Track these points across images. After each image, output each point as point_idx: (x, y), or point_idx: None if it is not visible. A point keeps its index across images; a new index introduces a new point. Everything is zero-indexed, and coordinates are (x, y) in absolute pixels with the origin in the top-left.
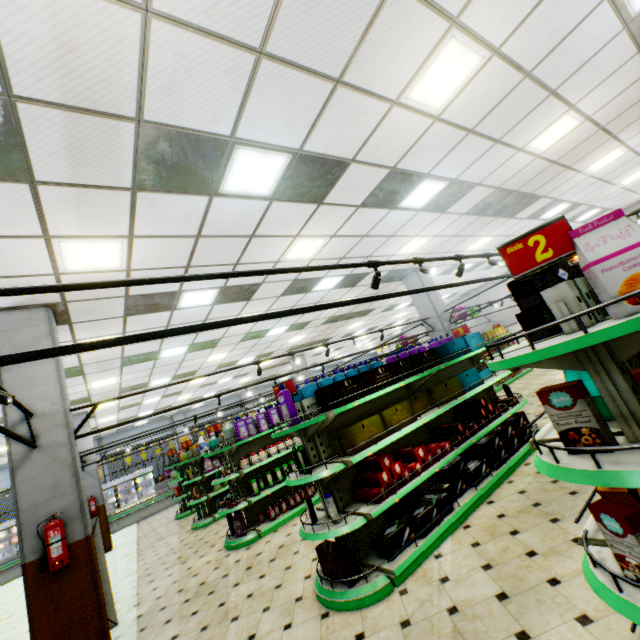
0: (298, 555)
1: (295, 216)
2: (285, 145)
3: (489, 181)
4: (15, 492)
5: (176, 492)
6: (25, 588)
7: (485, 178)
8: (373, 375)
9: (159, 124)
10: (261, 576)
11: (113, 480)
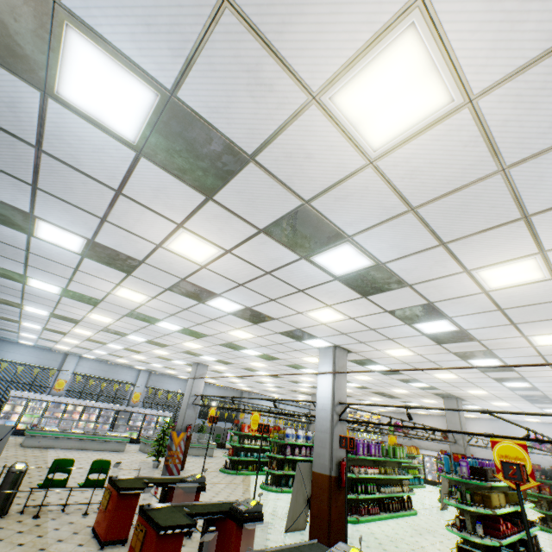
0: (411, 545)
1: (467, 370)
2: (507, 363)
3: (546, 392)
4: (331, 438)
5: (230, 452)
6: (329, 487)
7: (546, 391)
8: (495, 472)
9: (491, 351)
10: (396, 546)
11: (147, 408)
